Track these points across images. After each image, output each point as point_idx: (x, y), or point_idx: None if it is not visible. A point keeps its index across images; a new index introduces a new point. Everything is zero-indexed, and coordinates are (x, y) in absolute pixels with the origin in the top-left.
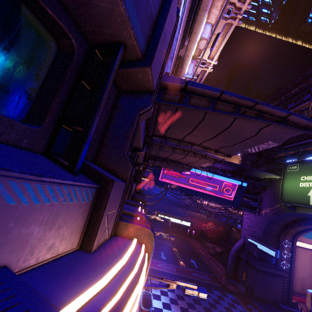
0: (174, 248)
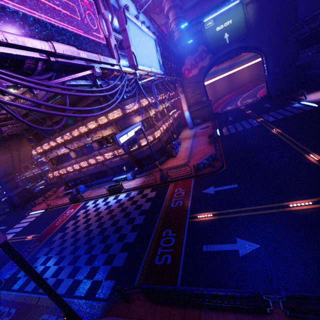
0: (310, 201)
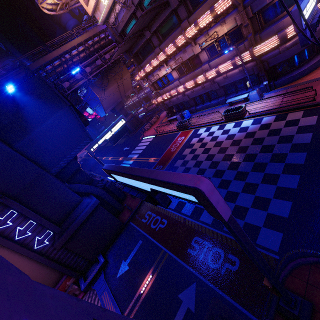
0: None
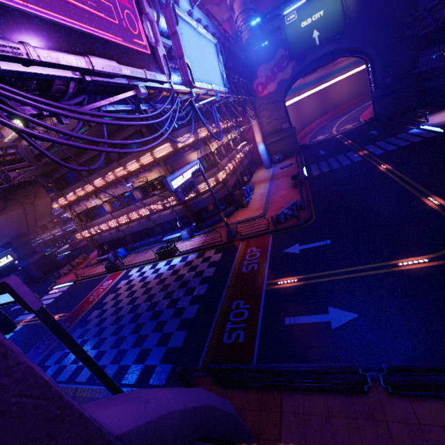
0: (425, 258)
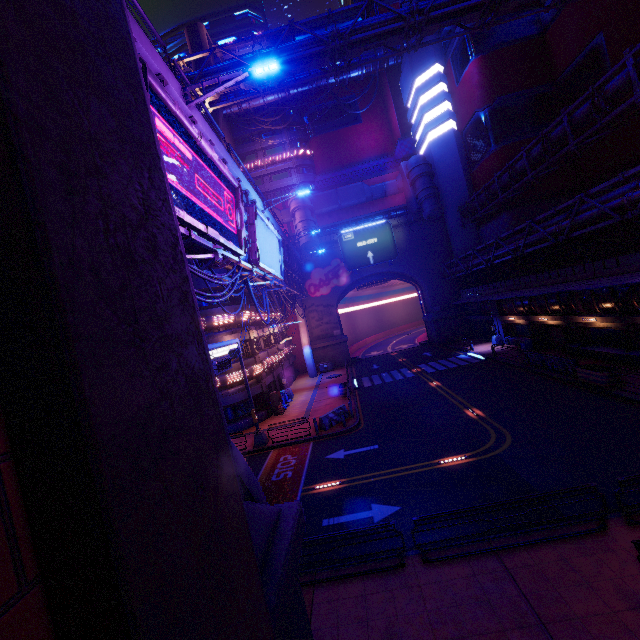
0: (463, 456)
